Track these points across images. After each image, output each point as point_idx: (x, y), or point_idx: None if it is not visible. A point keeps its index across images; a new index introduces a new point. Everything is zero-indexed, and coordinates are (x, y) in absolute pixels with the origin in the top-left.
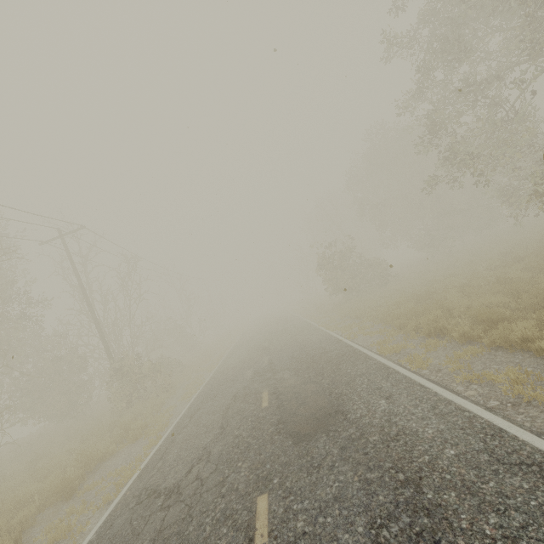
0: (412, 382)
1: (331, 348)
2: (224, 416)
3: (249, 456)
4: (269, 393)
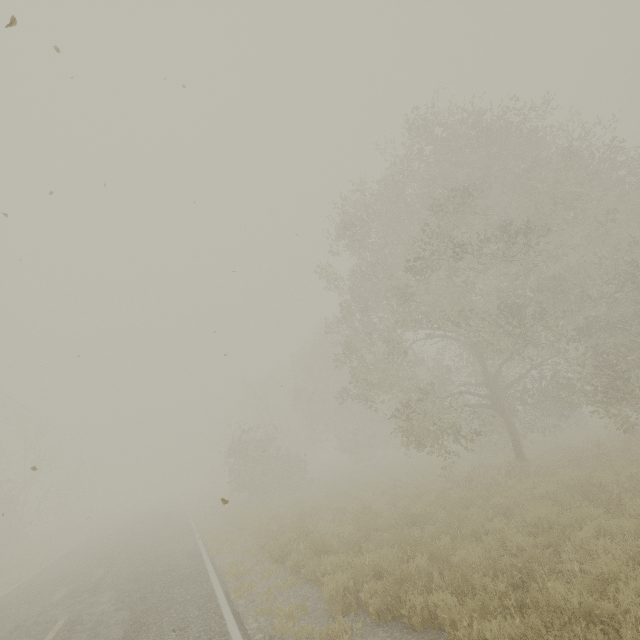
0: (218, 611)
1: (182, 565)
2: None
3: None
4: (66, 621)
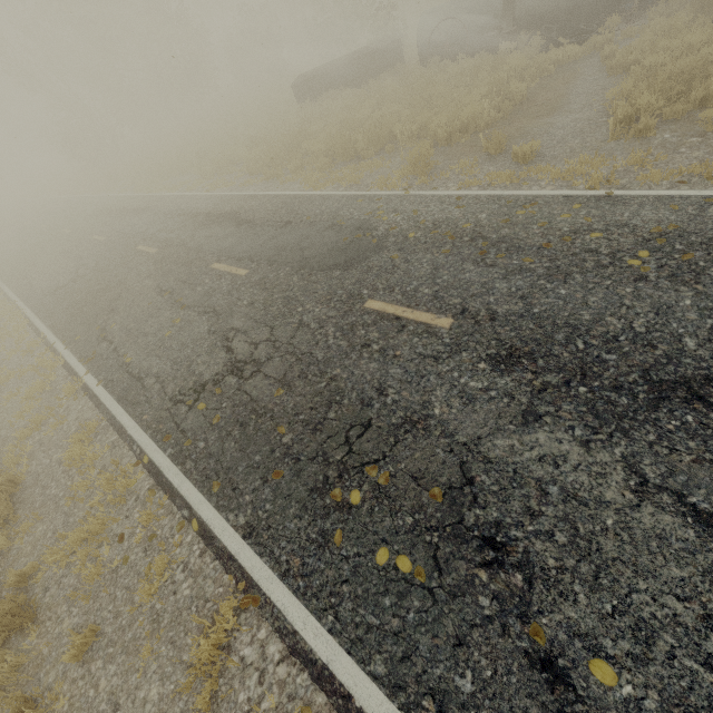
0: None
1: None
2: None
3: None
4: None
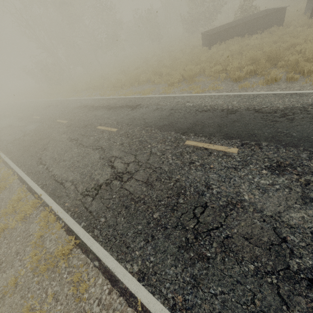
0: None
1: None
2: None
3: None
4: None
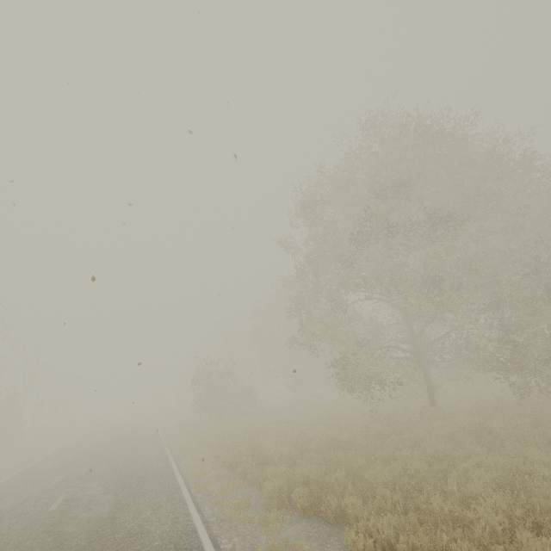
0: (182, 500)
1: (153, 466)
2: (1, 517)
3: (5, 549)
4: (64, 498)
